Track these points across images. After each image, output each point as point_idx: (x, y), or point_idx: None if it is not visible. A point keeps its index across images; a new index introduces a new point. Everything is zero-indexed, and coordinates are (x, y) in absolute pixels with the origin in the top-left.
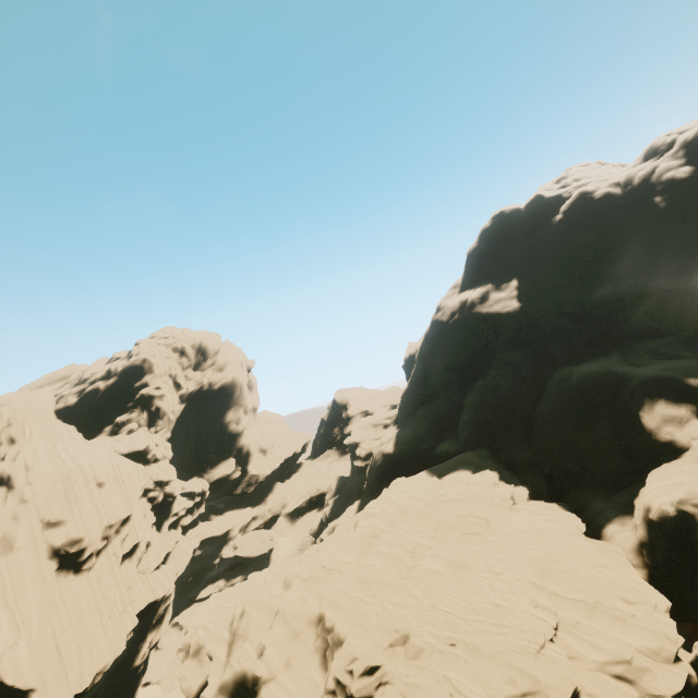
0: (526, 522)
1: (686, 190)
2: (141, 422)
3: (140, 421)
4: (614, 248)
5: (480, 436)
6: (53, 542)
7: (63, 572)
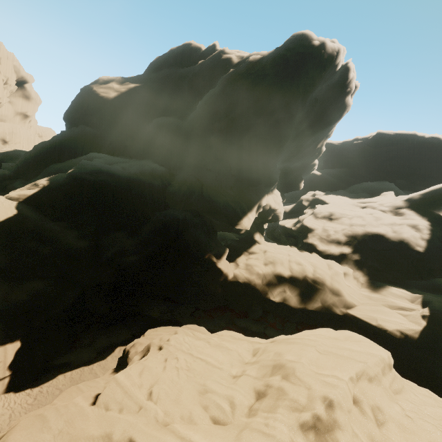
0: None
1: (245, 71)
2: None
3: None
4: None
5: (23, 167)
6: None
7: None
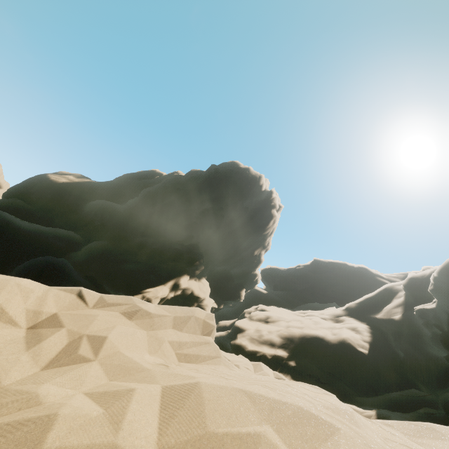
0: None
1: (186, 176)
2: None
3: None
4: None
5: None
6: None
7: None
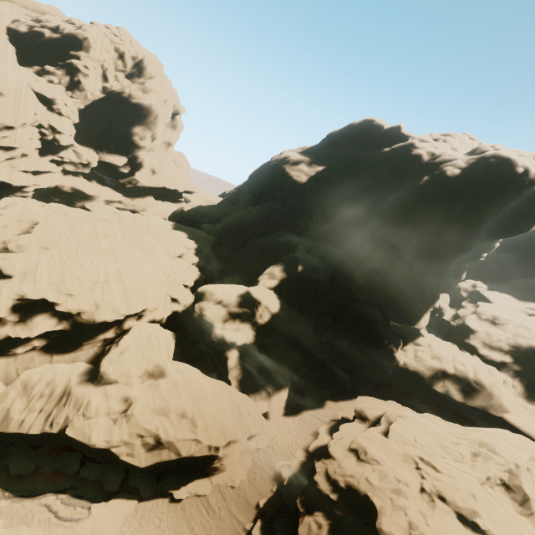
0: (161, 260)
1: (441, 184)
2: (62, 81)
3: (61, 80)
4: (388, 192)
5: (222, 233)
6: None
7: None
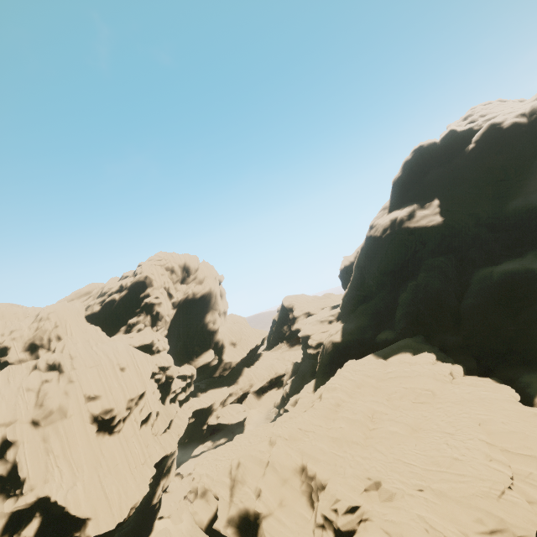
0: (468, 393)
1: None
2: (146, 323)
3: (145, 322)
4: (522, 167)
5: (414, 326)
6: (93, 411)
7: (101, 433)
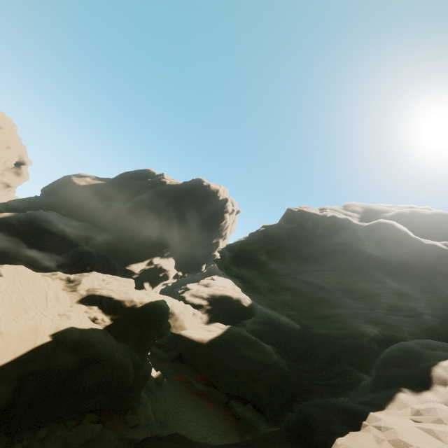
0: None
1: (166, 188)
2: None
3: None
4: None
5: None
6: None
7: None
